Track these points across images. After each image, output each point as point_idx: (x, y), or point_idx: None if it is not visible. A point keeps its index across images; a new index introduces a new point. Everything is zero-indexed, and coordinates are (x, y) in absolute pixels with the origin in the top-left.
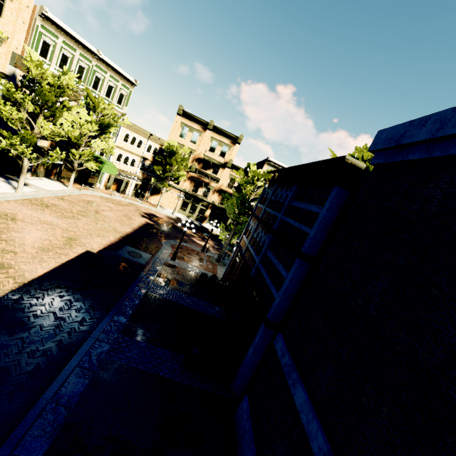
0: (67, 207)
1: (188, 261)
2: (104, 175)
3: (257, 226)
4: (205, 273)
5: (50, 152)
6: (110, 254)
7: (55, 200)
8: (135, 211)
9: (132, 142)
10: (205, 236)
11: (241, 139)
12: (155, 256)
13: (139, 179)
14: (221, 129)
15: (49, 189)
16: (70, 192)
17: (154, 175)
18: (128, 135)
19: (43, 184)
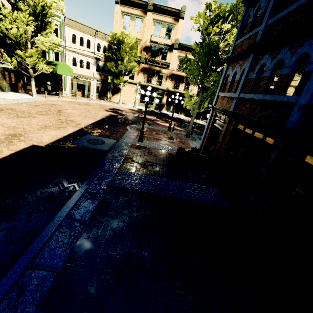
0: (25, 110)
1: (157, 140)
2: (66, 82)
3: (252, 60)
4: (182, 148)
5: (2, 62)
6: (64, 145)
7: (14, 105)
8: (99, 108)
9: (81, 43)
10: (167, 119)
11: (183, 11)
12: (120, 140)
13: (98, 81)
14: (161, 6)
15: (11, 98)
16: (35, 99)
17: (110, 75)
18: (75, 36)
19: (6, 95)
